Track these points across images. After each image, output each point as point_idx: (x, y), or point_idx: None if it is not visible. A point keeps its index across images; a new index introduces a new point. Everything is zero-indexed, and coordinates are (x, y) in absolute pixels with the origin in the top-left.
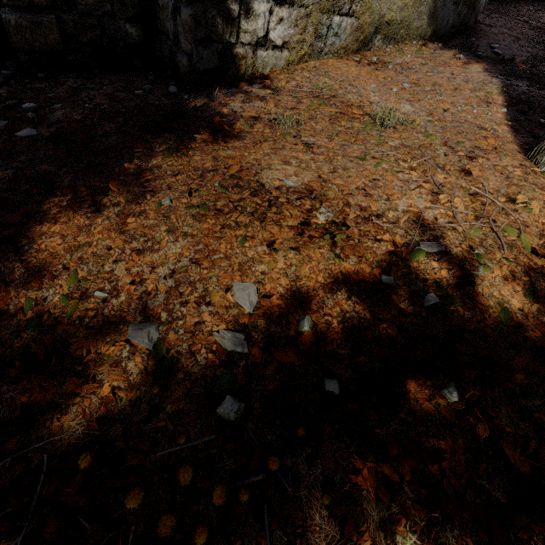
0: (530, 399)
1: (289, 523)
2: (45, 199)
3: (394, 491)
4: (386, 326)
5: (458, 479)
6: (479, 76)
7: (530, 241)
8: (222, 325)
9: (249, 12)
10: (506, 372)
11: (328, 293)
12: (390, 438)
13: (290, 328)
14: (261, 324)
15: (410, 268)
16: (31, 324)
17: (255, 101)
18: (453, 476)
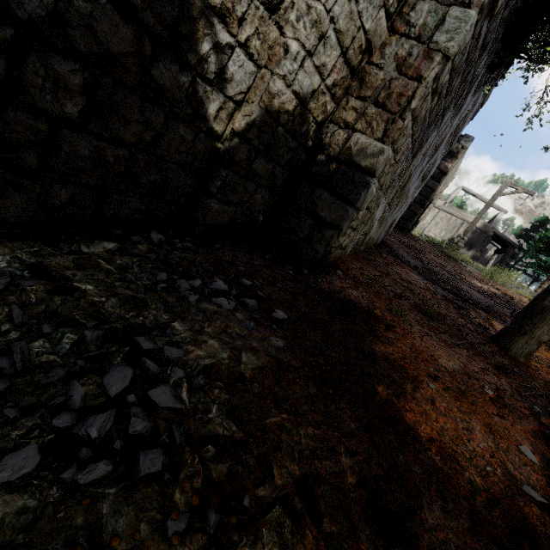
0: None
1: None
2: (374, 388)
3: None
4: None
5: None
6: (418, 278)
7: None
8: (542, 478)
9: (344, 233)
10: None
11: (546, 446)
12: None
13: None
14: (548, 473)
15: (544, 423)
16: (491, 503)
17: (356, 289)
18: None
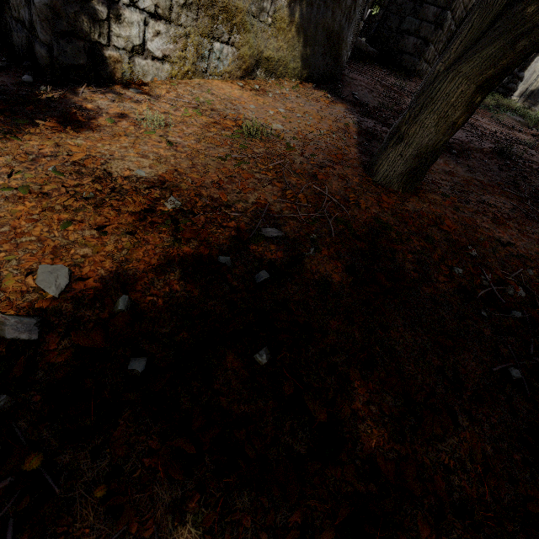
0: (338, 356)
1: (49, 533)
2: None
3: (194, 467)
4: (216, 303)
5: (262, 440)
6: (341, 112)
7: (355, 229)
8: (11, 312)
9: (121, 17)
10: (318, 334)
11: (156, 273)
12: (196, 411)
13: (106, 310)
14: (67, 309)
15: (249, 251)
16: None
17: (128, 103)
18: (257, 438)
